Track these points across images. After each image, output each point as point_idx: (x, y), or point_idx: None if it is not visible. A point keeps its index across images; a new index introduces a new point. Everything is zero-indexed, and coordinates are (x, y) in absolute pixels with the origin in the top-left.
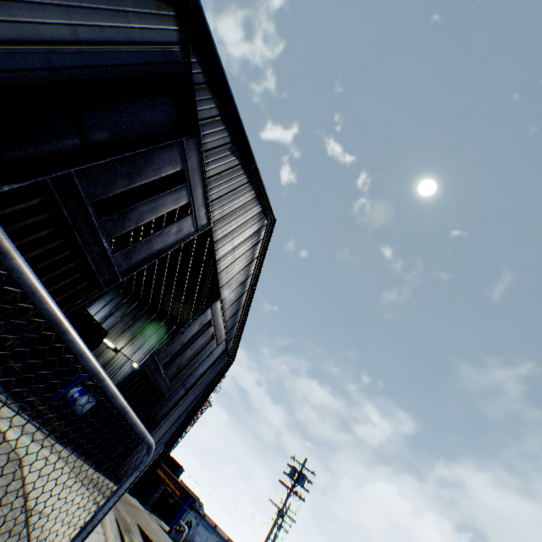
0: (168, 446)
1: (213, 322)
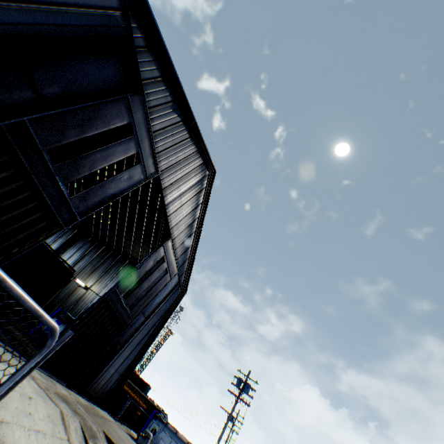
0: (133, 366)
1: (166, 258)
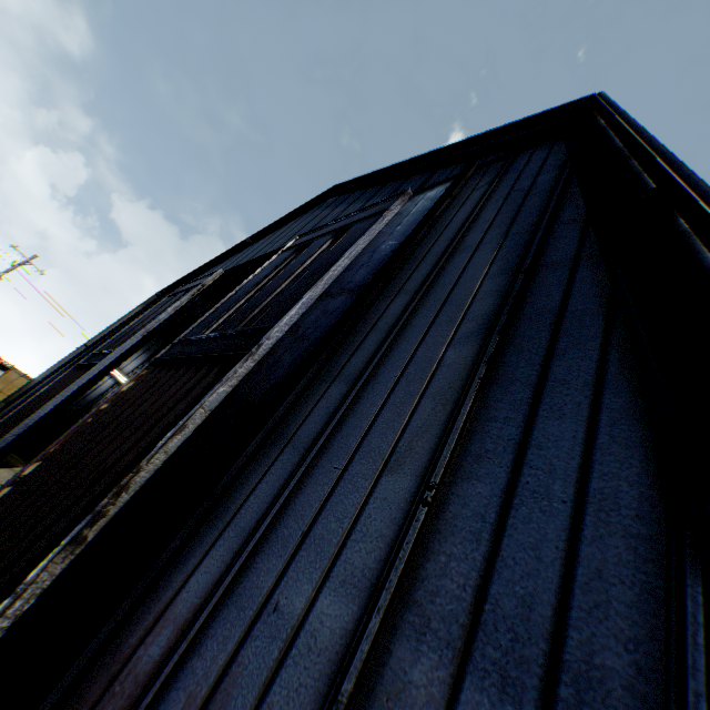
0: None
1: (312, 240)
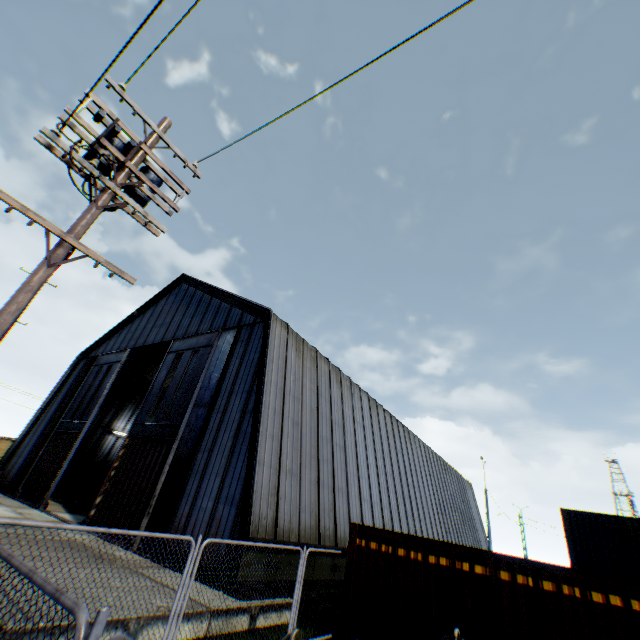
0: (257, 476)
1: (182, 351)
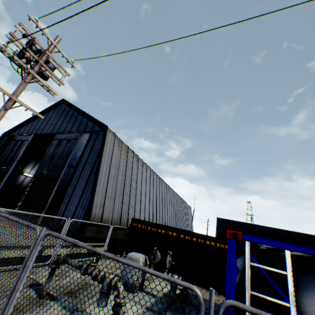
0: (95, 198)
1: (62, 139)
